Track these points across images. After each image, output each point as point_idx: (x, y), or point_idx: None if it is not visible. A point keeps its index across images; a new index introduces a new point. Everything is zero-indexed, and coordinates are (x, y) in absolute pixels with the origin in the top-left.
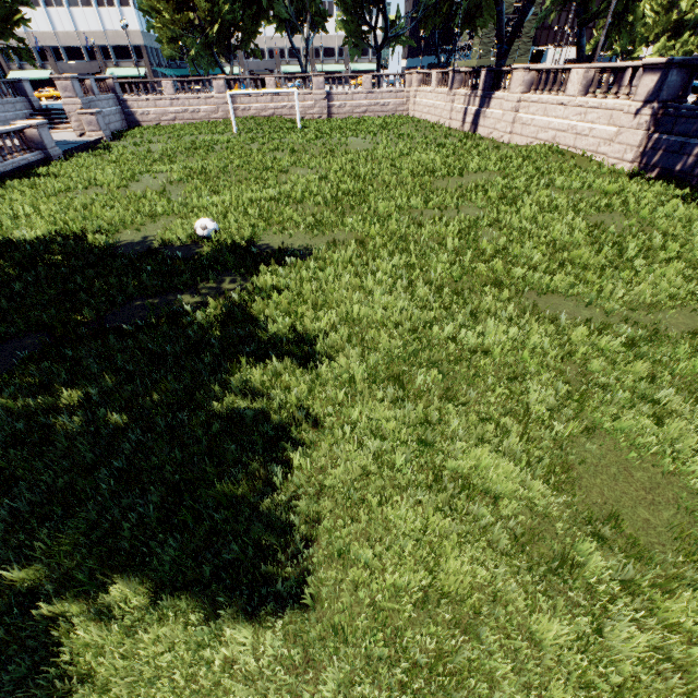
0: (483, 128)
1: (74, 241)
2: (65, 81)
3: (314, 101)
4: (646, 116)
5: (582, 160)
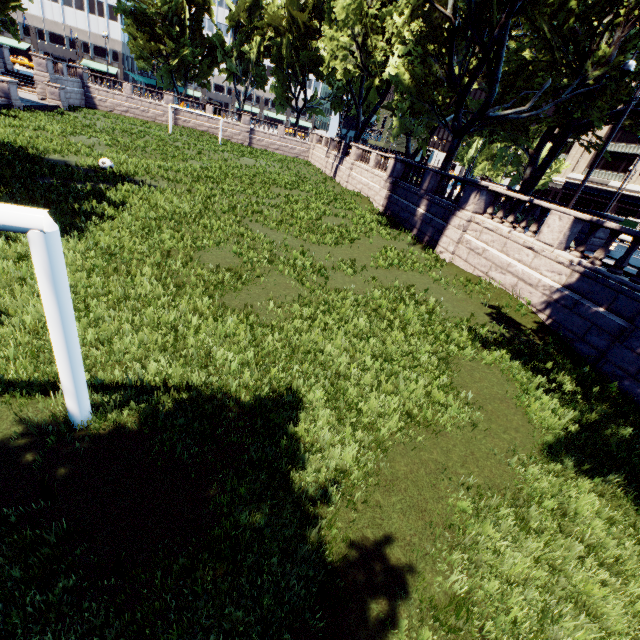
0: (338, 177)
1: (19, 149)
2: (42, 59)
3: (240, 131)
4: (388, 183)
5: (367, 203)
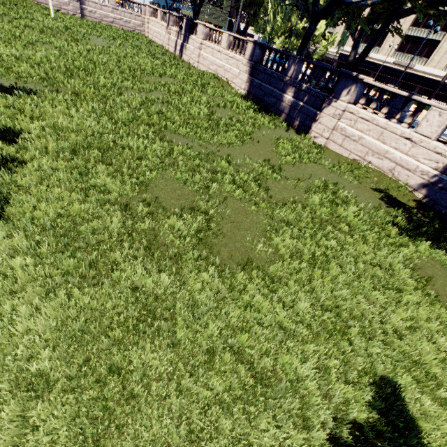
0: (185, 55)
1: None
2: None
3: (68, 0)
4: (248, 67)
5: (227, 85)
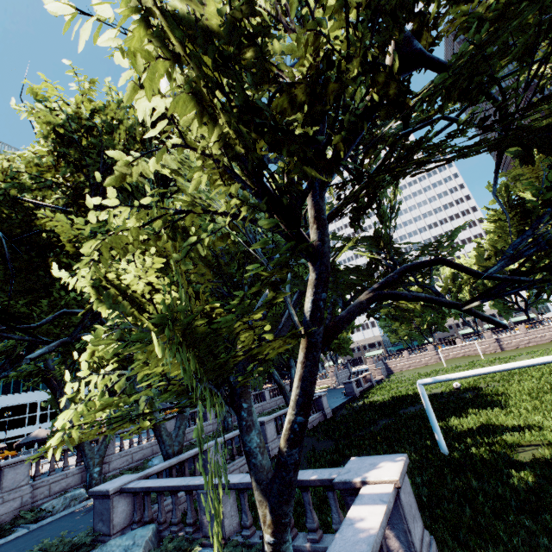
0: None
1: (413, 394)
2: (370, 358)
3: (488, 344)
4: None
5: None
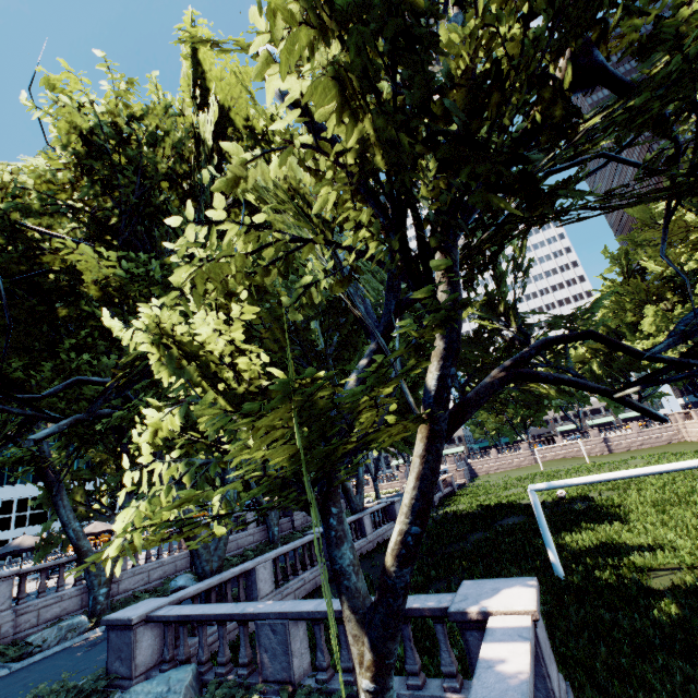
0: None
1: (507, 503)
2: (451, 457)
3: (594, 445)
4: None
5: None
